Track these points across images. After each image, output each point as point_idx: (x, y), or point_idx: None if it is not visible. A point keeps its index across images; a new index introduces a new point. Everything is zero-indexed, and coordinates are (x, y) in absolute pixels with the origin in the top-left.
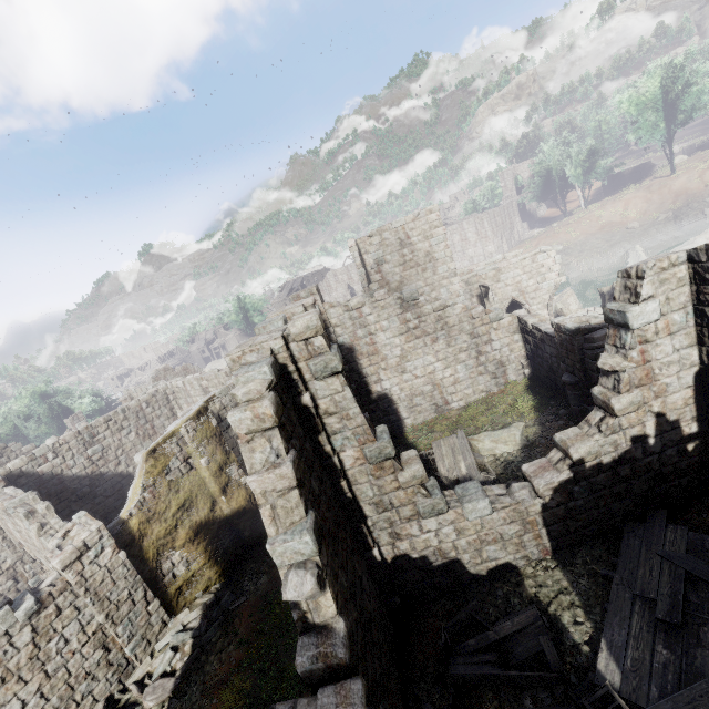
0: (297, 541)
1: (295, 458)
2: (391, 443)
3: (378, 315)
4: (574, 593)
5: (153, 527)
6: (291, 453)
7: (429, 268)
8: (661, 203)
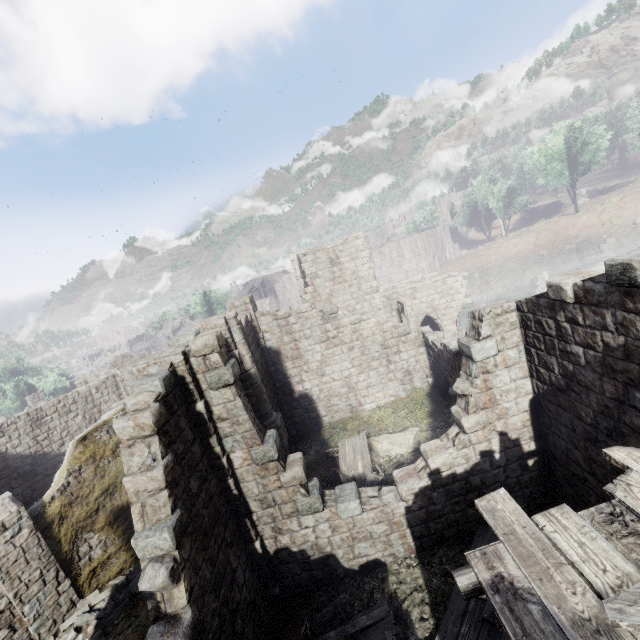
0: (157, 537)
1: (170, 462)
2: (274, 447)
3: (302, 324)
4: (426, 590)
5: (73, 510)
6: (167, 457)
7: (354, 284)
8: (567, 236)
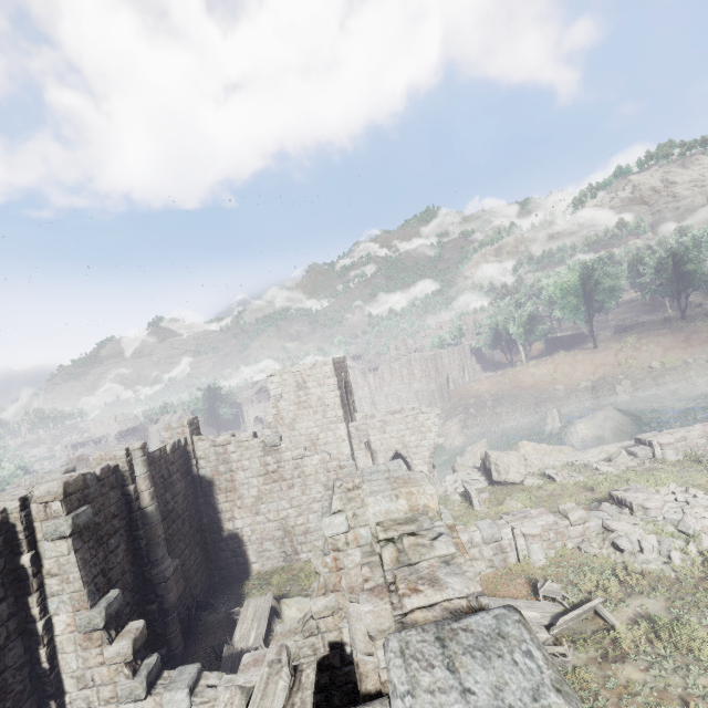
0: None
1: None
2: (102, 614)
3: (241, 454)
4: None
5: None
6: None
7: (320, 411)
8: (584, 372)
